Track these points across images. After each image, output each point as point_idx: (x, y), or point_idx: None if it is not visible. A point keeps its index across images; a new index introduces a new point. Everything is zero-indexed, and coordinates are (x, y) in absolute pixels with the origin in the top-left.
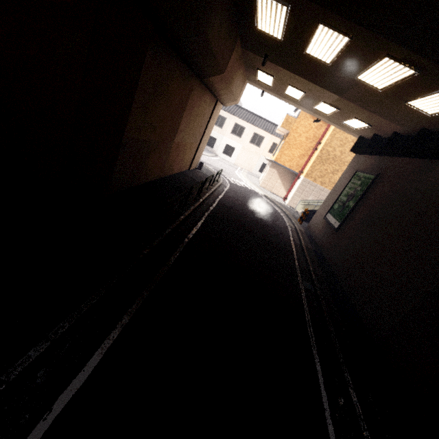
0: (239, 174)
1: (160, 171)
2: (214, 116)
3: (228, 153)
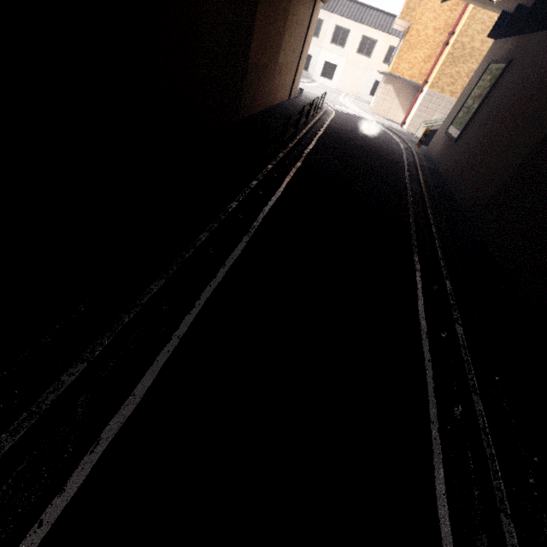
0: (344, 101)
1: (267, 100)
2: (313, 22)
3: (327, 75)
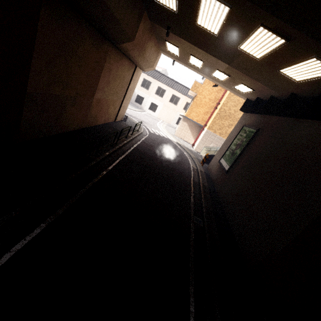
0: (159, 125)
1: (83, 122)
2: (135, 79)
3: (152, 109)
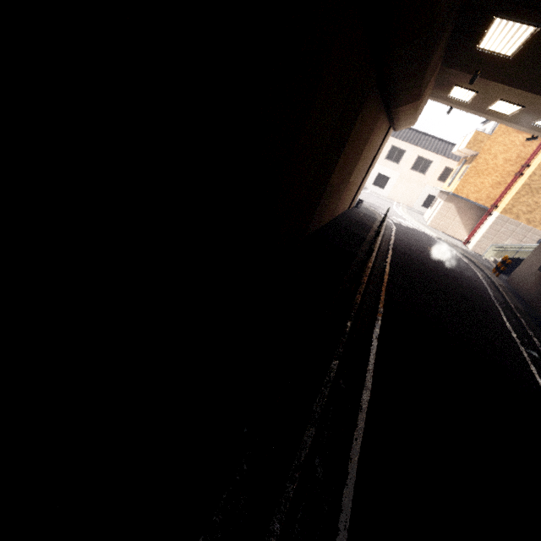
0: (398, 211)
1: (331, 214)
2: (383, 145)
3: (379, 185)
